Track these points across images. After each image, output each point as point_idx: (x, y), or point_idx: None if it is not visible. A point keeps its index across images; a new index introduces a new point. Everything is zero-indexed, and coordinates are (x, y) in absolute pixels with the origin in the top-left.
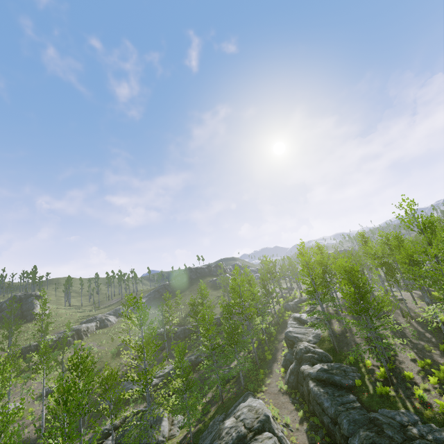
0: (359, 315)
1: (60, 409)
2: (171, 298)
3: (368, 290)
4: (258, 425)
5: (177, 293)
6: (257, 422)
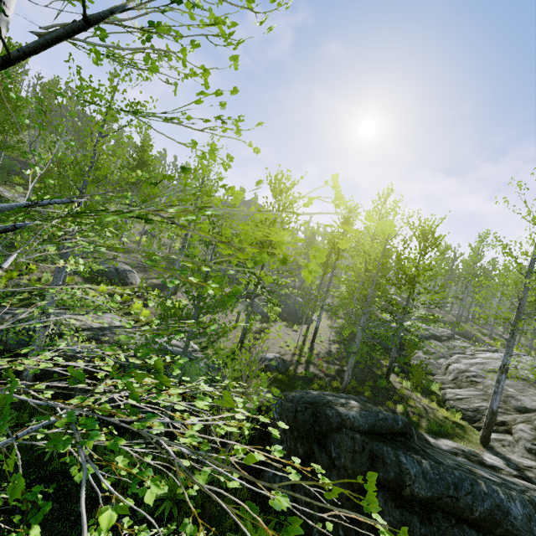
0: None
1: (414, 236)
2: None
3: None
4: (450, 335)
5: None
6: (448, 334)
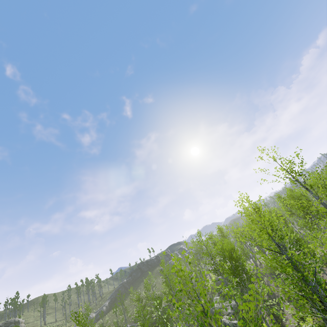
0: (239, 286)
1: None
2: (124, 297)
3: (237, 264)
4: None
5: (130, 290)
6: None
